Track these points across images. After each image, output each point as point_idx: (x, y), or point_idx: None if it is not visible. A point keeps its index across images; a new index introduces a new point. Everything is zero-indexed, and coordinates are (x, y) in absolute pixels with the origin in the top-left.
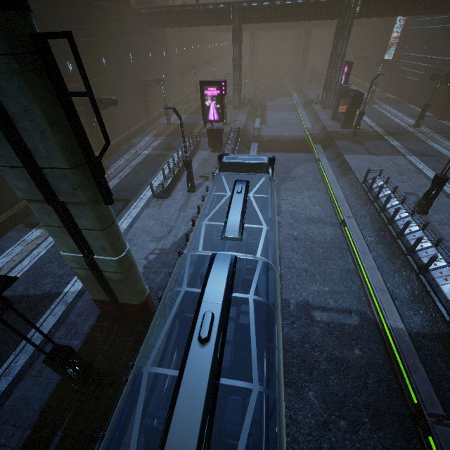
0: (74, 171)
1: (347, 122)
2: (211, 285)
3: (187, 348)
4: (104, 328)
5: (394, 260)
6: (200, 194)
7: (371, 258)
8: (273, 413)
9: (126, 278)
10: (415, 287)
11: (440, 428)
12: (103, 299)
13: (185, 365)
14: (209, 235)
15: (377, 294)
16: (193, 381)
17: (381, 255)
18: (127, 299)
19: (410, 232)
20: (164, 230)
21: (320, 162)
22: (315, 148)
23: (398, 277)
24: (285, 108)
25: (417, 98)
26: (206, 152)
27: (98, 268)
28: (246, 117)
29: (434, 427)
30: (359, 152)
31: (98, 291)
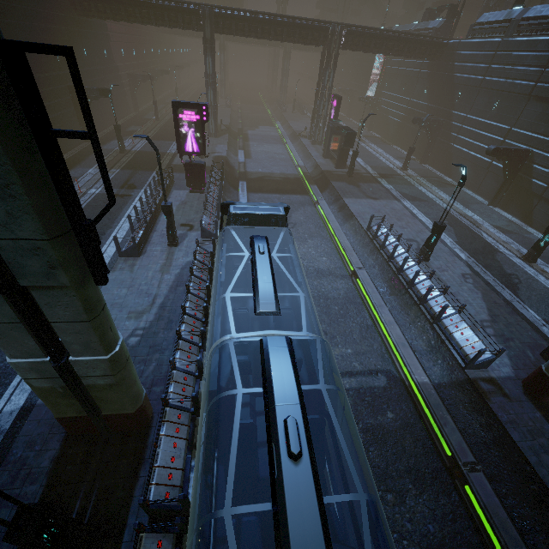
0: (55, 242)
1: (341, 162)
2: (279, 381)
3: (278, 471)
4: (77, 457)
5: (408, 311)
6: (185, 248)
7: (388, 311)
8: (378, 518)
9: (120, 380)
10: (430, 337)
11: (474, 475)
12: (76, 415)
13: (284, 494)
14: (223, 307)
15: (400, 349)
16: (302, 512)
17: (395, 307)
18: (116, 408)
19: (420, 281)
20: (145, 302)
21: (320, 206)
22: (312, 190)
23: (414, 328)
24: (270, 140)
25: (400, 140)
26: (183, 193)
27: (74, 374)
28: (227, 148)
29: (470, 476)
30: (357, 195)
31: (69, 405)
